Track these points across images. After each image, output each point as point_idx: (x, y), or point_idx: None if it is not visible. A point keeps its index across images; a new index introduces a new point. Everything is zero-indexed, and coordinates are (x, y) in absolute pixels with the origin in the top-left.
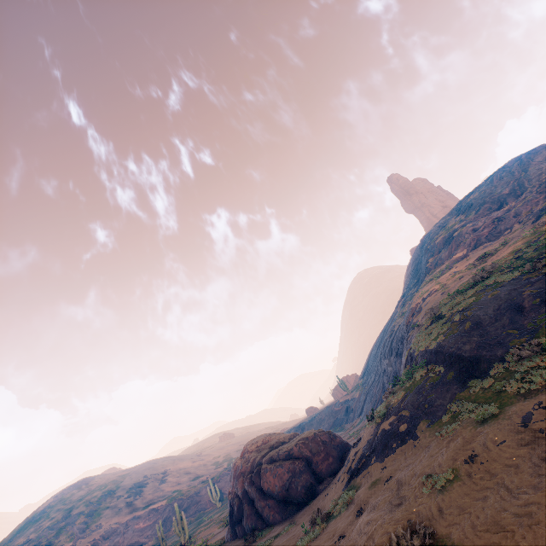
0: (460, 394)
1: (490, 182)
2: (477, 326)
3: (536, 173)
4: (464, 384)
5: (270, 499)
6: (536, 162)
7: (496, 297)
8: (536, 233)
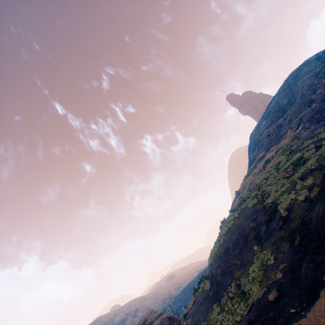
0: (209, 314)
1: (278, 93)
2: (226, 252)
3: (300, 86)
4: (213, 304)
5: None
6: (301, 76)
7: (239, 225)
8: (283, 151)
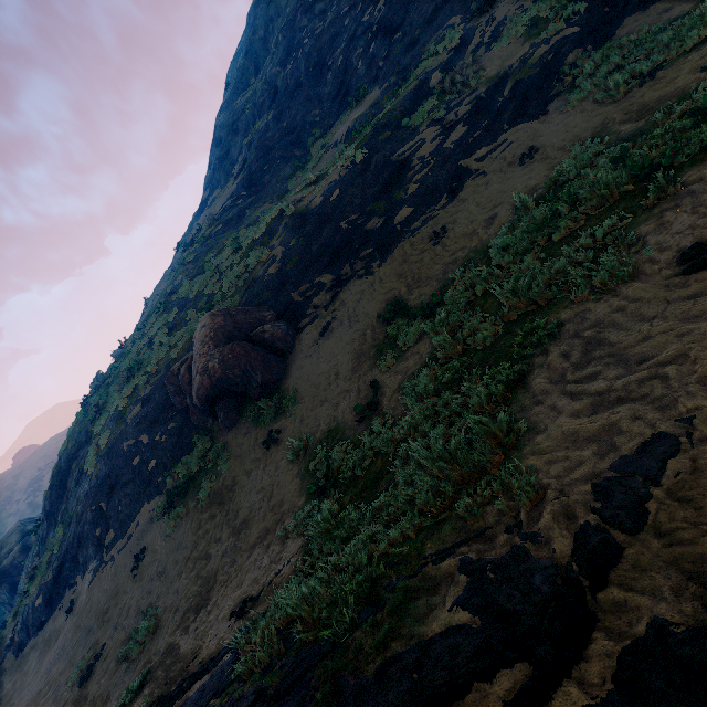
0: None
1: None
2: (50, 499)
3: None
4: None
5: (7, 604)
6: None
7: (69, 455)
8: (177, 270)
